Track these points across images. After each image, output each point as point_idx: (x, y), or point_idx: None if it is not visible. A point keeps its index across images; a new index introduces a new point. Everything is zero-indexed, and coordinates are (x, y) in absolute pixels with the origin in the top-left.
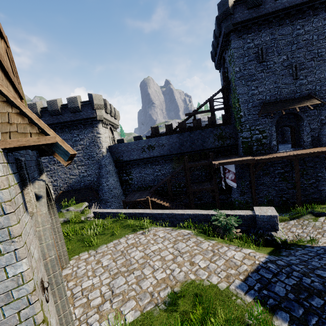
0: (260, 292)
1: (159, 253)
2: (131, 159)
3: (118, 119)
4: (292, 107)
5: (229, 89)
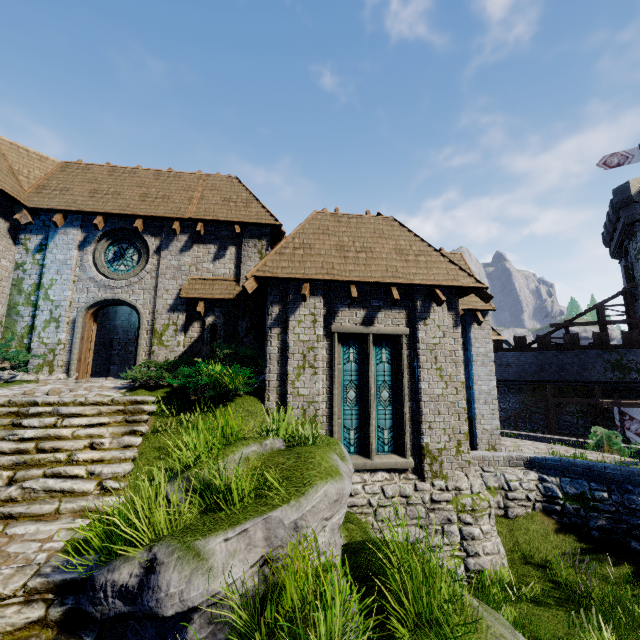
0: (632, 465)
1: (530, 445)
2: None
3: None
4: None
5: (637, 295)
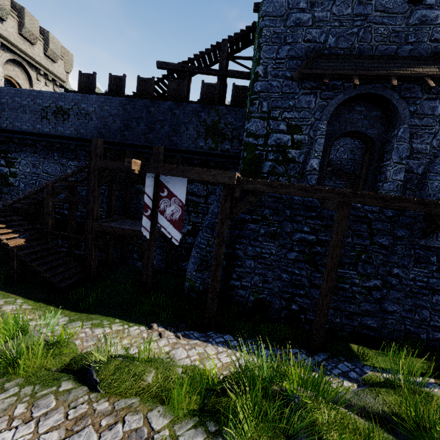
0: None
1: None
2: (15, 129)
3: (68, 69)
4: (383, 72)
5: None
